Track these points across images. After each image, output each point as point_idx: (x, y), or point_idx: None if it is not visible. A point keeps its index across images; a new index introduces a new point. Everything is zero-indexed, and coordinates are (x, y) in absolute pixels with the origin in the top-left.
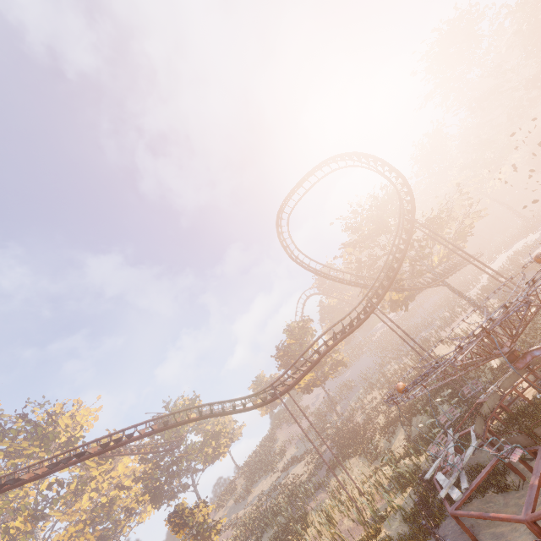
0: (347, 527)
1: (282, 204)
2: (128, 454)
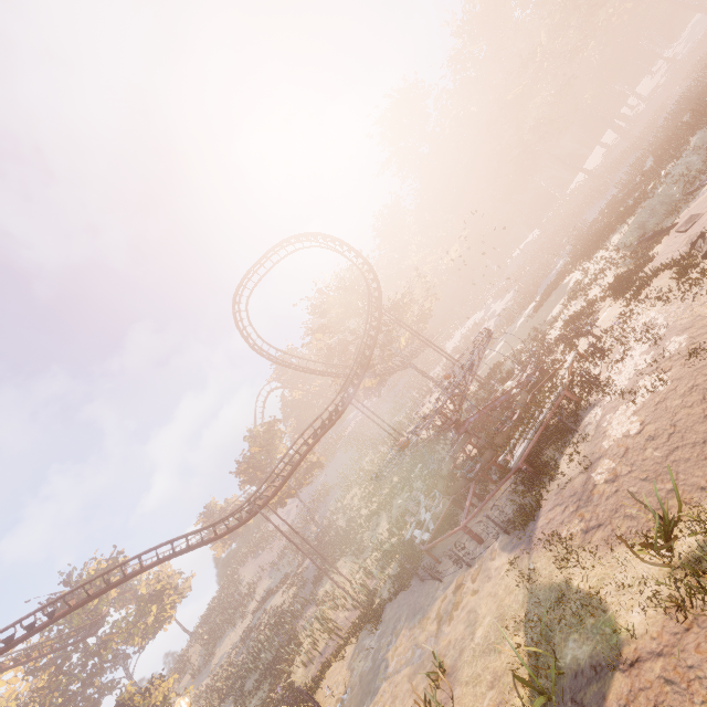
0: (344, 618)
1: (239, 286)
2: (8, 668)
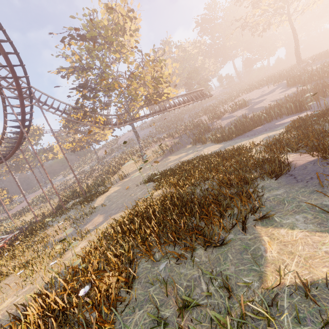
0: None
1: None
2: None
